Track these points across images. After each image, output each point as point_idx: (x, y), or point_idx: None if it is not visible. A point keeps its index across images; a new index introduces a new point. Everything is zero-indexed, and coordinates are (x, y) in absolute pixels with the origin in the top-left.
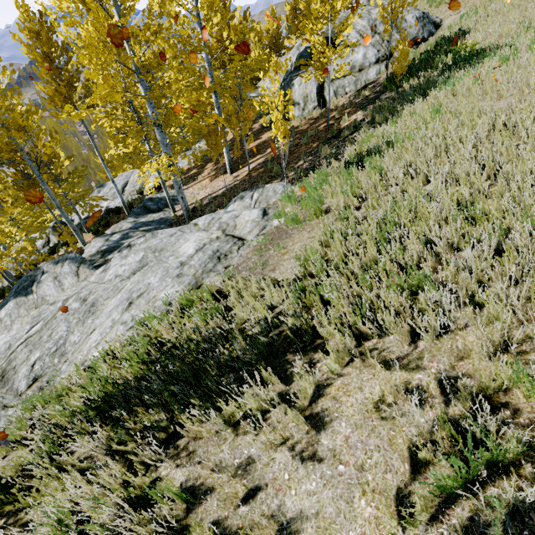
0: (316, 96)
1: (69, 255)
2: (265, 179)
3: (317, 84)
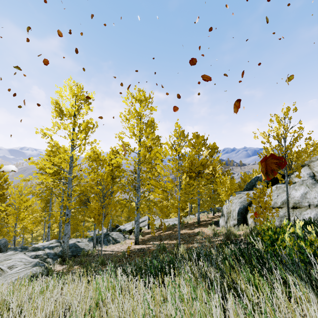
0: (237, 215)
1: (3, 240)
2: (88, 262)
3: (241, 205)
